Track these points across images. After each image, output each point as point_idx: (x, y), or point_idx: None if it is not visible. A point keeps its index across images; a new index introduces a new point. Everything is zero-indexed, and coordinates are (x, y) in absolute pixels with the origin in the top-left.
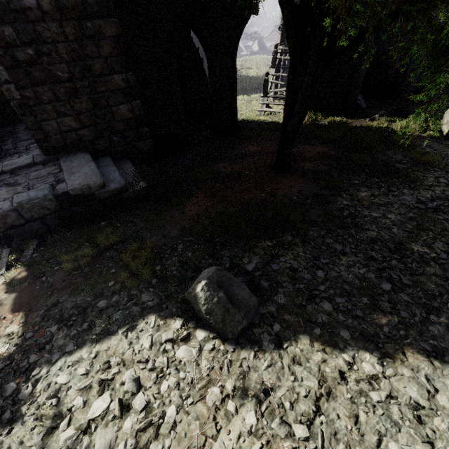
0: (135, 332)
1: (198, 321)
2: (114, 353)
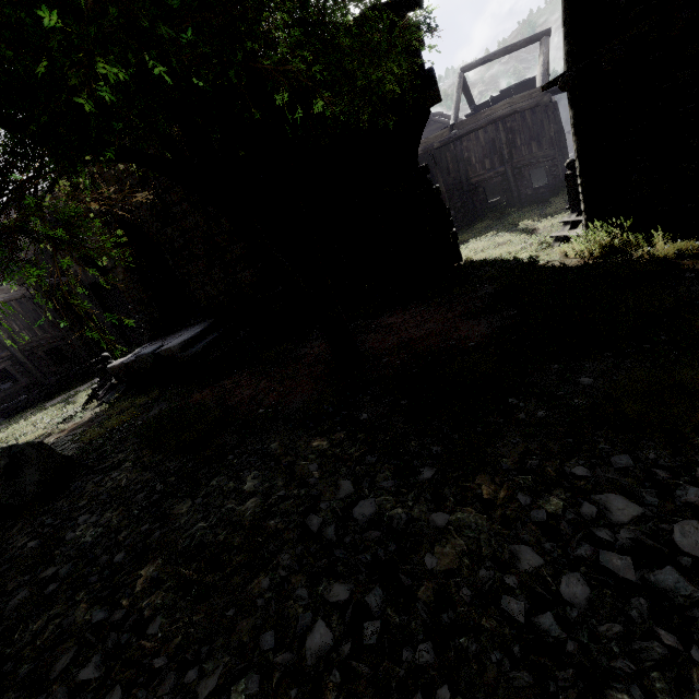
0: None
1: None
2: None
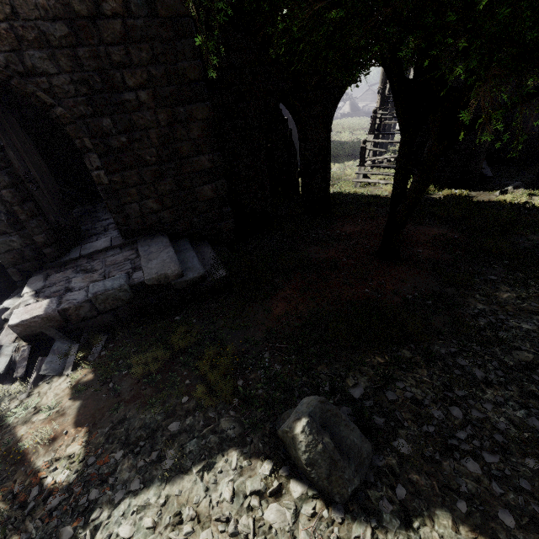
0: (213, 474)
1: (291, 467)
2: (186, 501)
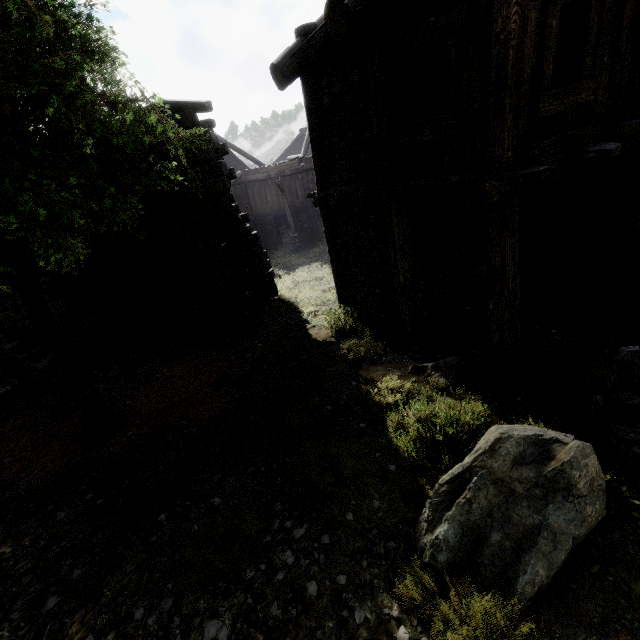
0: None
1: None
2: None
